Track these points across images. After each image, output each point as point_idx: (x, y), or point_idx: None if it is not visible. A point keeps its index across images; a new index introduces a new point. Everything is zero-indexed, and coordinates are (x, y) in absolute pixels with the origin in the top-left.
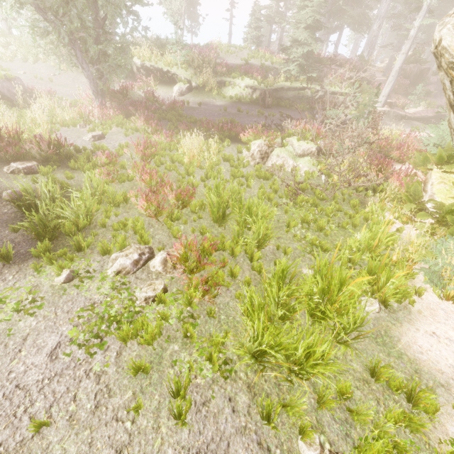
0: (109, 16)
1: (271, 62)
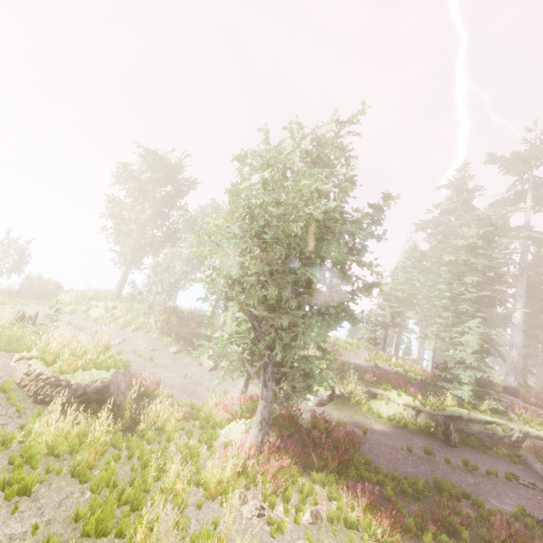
0: (323, 331)
1: (404, 369)
